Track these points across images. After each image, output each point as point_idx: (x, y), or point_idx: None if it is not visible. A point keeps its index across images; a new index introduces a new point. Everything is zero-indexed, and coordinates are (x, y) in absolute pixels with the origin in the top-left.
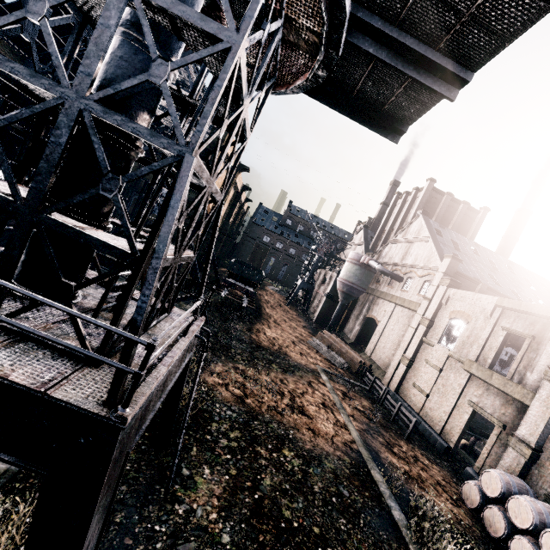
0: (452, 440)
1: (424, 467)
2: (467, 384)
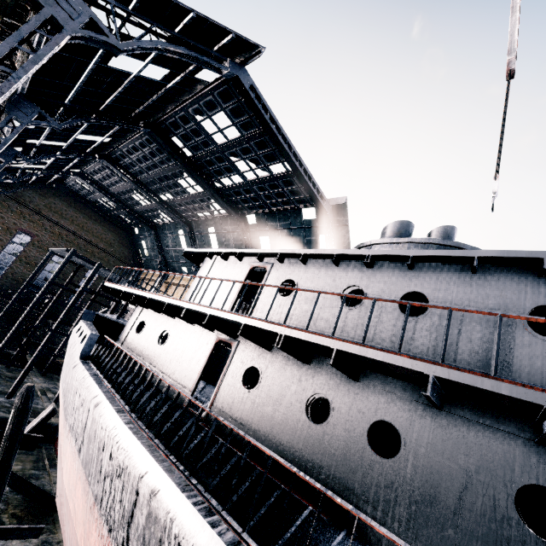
0: None
1: None
2: None
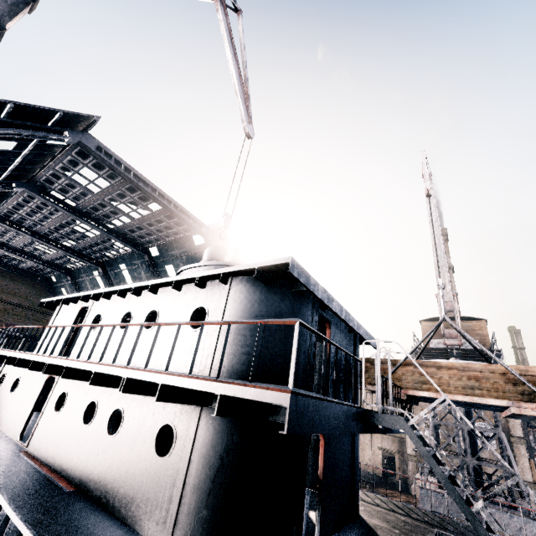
0: (380, 472)
1: (397, 494)
2: (372, 438)
